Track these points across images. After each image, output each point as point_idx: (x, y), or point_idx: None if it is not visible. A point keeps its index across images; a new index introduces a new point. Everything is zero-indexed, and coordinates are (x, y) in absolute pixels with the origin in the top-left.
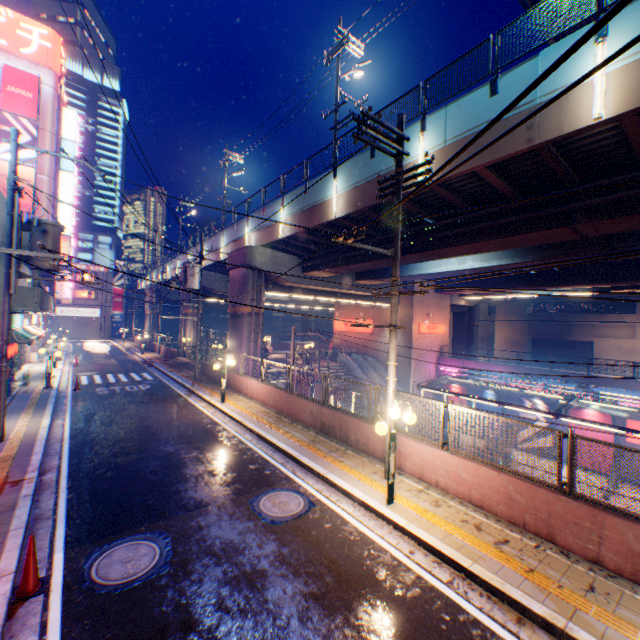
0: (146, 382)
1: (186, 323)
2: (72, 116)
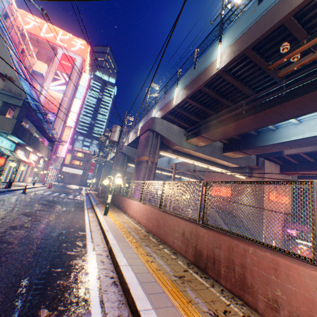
0: (72, 198)
1: (115, 175)
2: (86, 76)
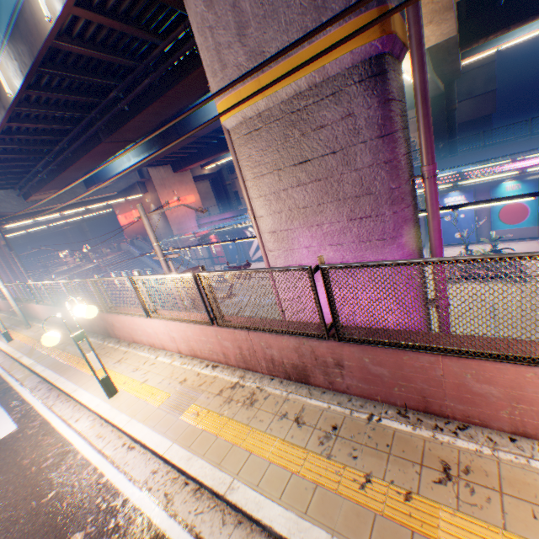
0: None
1: None
2: None
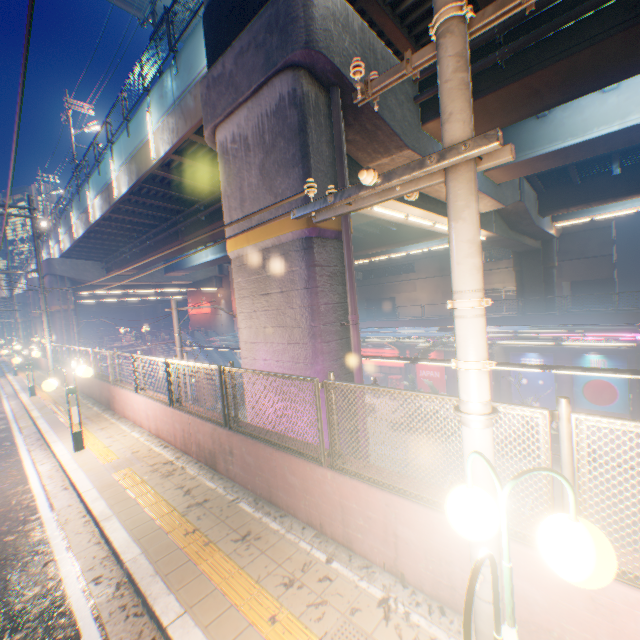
0: None
1: (37, 325)
2: None
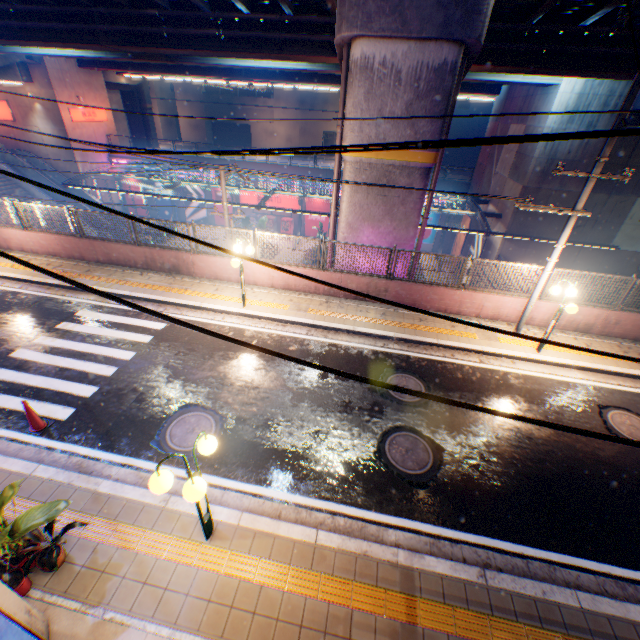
0: None
1: None
2: None
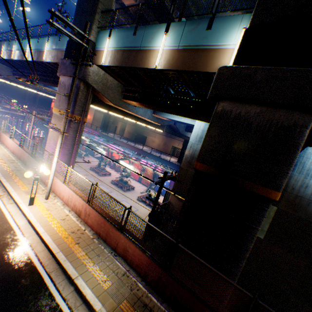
0: None
1: None
2: None
